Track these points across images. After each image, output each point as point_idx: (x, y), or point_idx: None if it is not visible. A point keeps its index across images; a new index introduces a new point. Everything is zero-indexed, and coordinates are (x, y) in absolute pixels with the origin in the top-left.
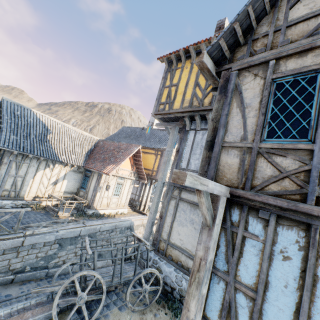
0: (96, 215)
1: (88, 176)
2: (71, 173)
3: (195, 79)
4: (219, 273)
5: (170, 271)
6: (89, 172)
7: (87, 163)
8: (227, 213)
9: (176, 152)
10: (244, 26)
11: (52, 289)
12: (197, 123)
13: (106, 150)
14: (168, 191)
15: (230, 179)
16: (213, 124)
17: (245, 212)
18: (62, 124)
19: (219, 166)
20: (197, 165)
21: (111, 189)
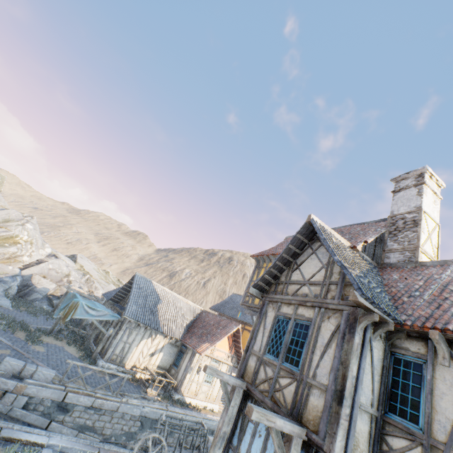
0: (181, 403)
1: (183, 352)
2: (169, 345)
3: None
4: (232, 447)
5: None
6: (185, 348)
7: (185, 337)
8: (245, 402)
9: None
10: (272, 275)
11: (133, 445)
12: None
13: (206, 324)
14: None
15: (249, 377)
16: (252, 334)
17: (252, 402)
18: (172, 293)
19: (247, 366)
20: None
21: (202, 372)
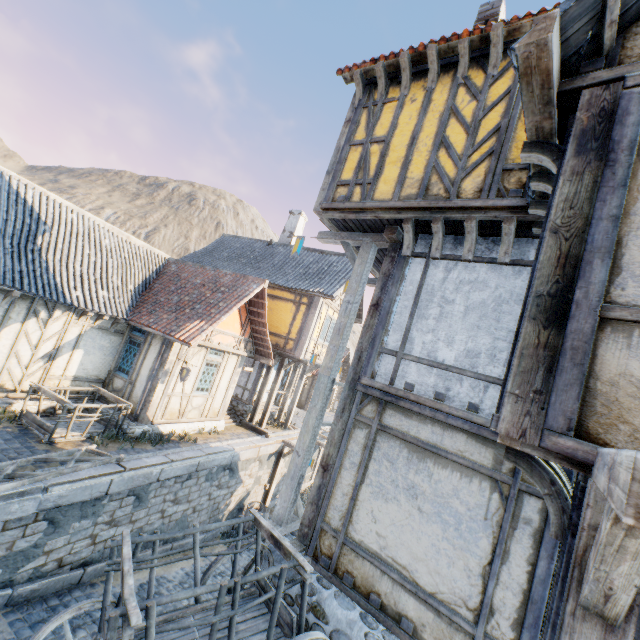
0: (151, 438)
1: (137, 344)
2: (96, 333)
3: (436, 129)
4: None
5: (351, 619)
6: (141, 335)
7: (137, 313)
8: None
9: (371, 308)
10: None
11: None
12: (435, 241)
13: (184, 285)
14: (347, 404)
15: None
16: (560, 245)
17: None
18: (78, 212)
19: (596, 382)
20: (429, 345)
21: (191, 376)
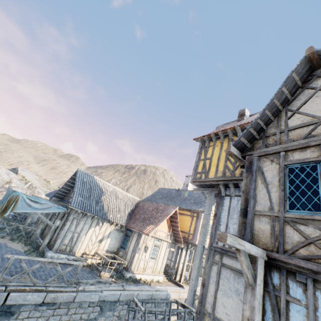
0: (132, 280)
1: (128, 236)
2: (115, 231)
3: (225, 154)
4: None
5: None
6: (130, 232)
7: (129, 223)
8: (267, 275)
9: (214, 216)
10: (257, 129)
11: None
12: (231, 190)
13: (145, 211)
14: (209, 256)
15: (265, 243)
16: (244, 195)
17: (283, 275)
18: (112, 187)
19: (254, 231)
20: (235, 229)
21: (148, 251)
